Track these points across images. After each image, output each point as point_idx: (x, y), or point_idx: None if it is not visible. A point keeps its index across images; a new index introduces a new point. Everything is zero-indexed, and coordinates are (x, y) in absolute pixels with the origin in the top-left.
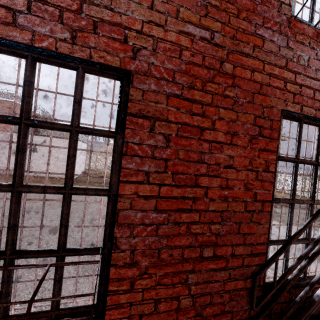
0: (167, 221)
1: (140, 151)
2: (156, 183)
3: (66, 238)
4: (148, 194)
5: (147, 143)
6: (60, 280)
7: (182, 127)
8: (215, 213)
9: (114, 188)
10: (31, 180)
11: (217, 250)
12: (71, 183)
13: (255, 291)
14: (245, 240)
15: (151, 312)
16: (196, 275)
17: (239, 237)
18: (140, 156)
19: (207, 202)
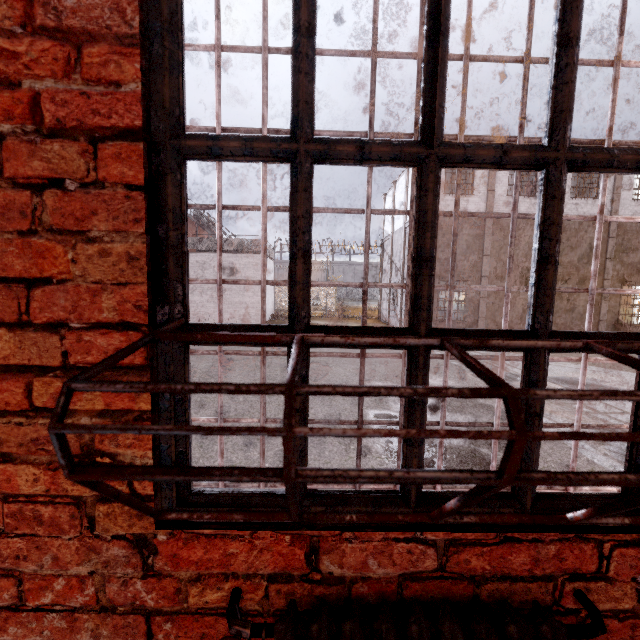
0: None
1: None
2: None
3: (553, 299)
4: None
5: None
6: (540, 415)
7: None
8: None
9: None
10: None
11: None
12: (568, 132)
13: None
14: None
15: None
16: None
17: None
18: None
19: None
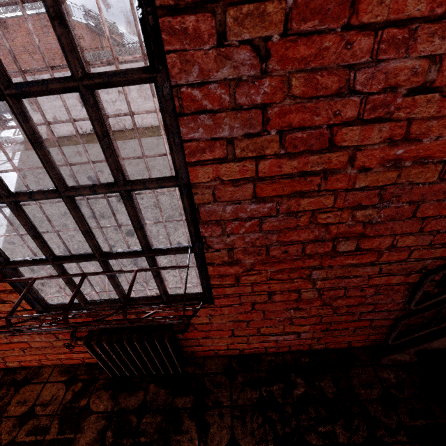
0: (275, 212)
1: (208, 100)
2: (249, 156)
3: (146, 240)
4: (239, 177)
5: (217, 78)
6: (158, 275)
7: (298, 3)
8: (368, 191)
9: (182, 175)
10: (124, 136)
11: (364, 243)
12: (121, 177)
13: (420, 292)
14: (423, 226)
15: (265, 301)
16: (325, 271)
17: (412, 224)
18: (210, 111)
19: (352, 175)
